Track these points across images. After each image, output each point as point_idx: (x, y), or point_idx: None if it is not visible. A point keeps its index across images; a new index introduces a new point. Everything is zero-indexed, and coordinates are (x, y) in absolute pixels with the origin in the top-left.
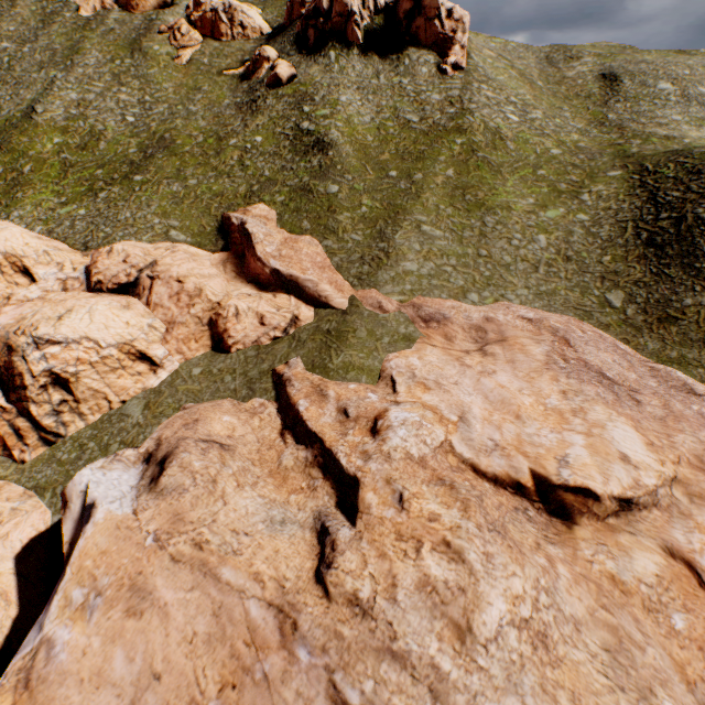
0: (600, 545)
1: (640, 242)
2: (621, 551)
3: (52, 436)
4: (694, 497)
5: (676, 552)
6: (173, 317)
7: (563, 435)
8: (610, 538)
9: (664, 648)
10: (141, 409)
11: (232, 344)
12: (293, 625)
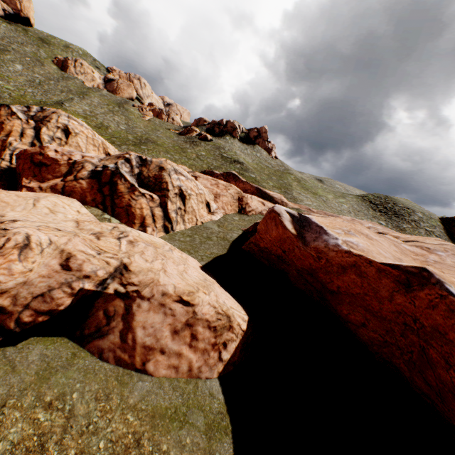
0: None
1: (377, 211)
2: None
3: (170, 226)
4: None
5: None
6: (217, 192)
7: None
8: None
9: None
10: (216, 226)
11: (251, 210)
12: (426, 248)
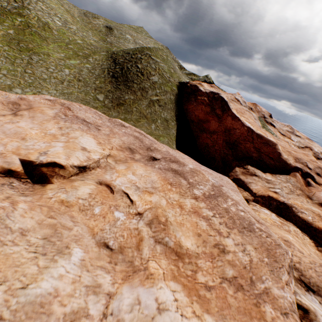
0: (62, 189)
1: (110, 76)
2: (73, 188)
3: None
4: (118, 161)
5: (104, 182)
6: None
7: (51, 144)
8: (69, 184)
9: (86, 224)
10: None
11: None
12: None
